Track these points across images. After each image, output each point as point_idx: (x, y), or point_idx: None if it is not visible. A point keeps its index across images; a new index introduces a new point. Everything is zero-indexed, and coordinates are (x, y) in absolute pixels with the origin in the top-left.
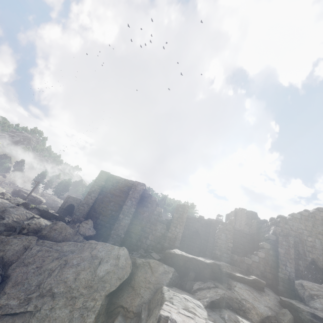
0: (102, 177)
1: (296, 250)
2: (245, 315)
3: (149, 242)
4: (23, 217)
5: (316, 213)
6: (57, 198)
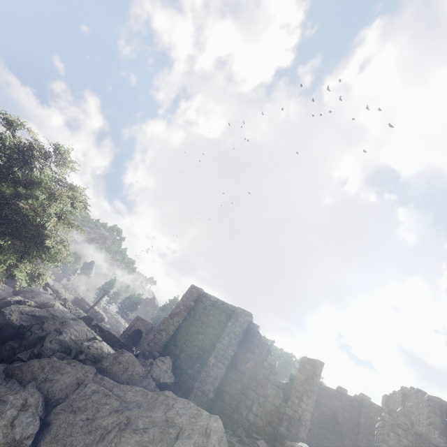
0: (192, 294)
1: None
2: None
3: (252, 417)
4: (83, 336)
5: None
6: (121, 318)
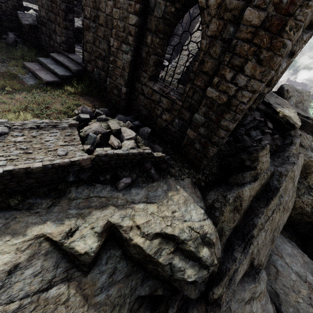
0: None
1: None
2: None
3: None
4: (59, 300)
5: None
6: None
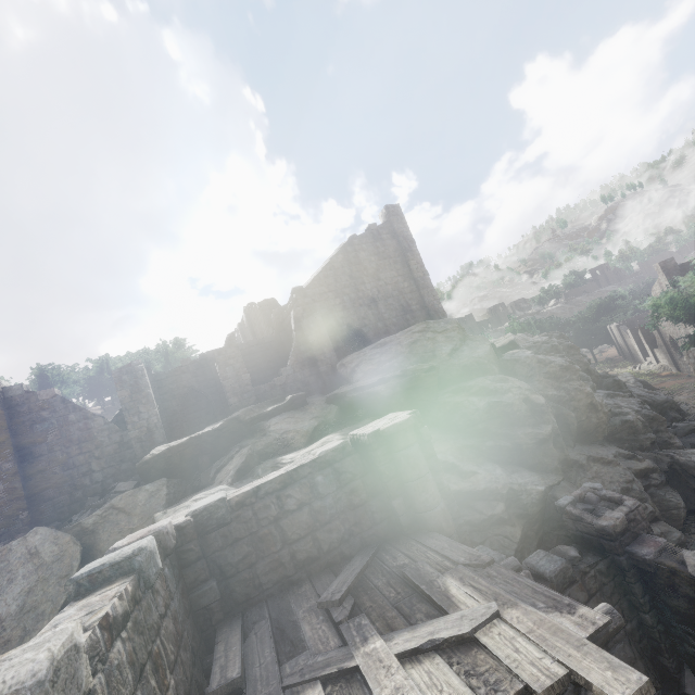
0: None
1: (329, 326)
2: (291, 449)
3: (100, 476)
4: None
5: (333, 261)
6: None
